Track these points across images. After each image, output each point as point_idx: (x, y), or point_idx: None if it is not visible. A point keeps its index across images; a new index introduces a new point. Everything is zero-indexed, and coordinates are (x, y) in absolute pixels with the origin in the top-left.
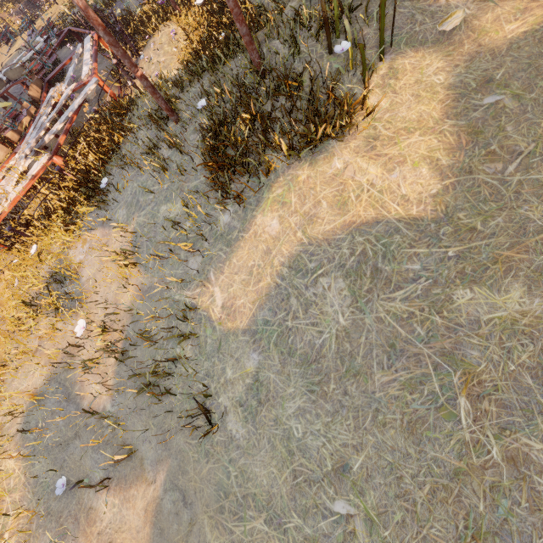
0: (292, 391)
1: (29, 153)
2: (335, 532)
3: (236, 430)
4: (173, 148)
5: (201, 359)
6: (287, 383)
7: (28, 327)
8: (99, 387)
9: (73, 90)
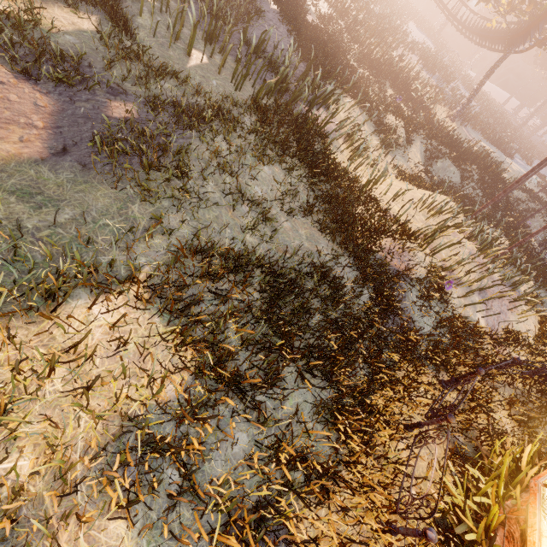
0: None
1: None
2: None
3: None
4: None
5: None
6: None
7: None
8: None
9: None
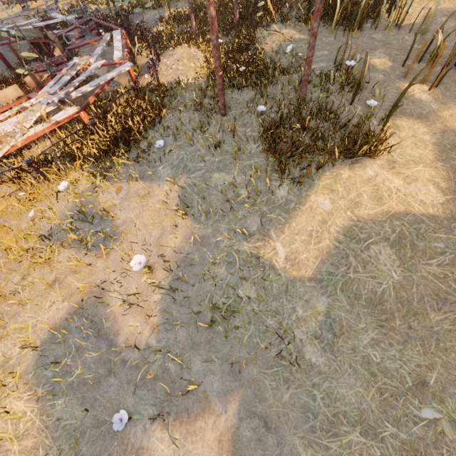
0: (364, 326)
1: (56, 101)
2: (427, 434)
3: (315, 359)
4: (222, 133)
5: (268, 299)
6: (358, 320)
7: (45, 258)
8: (139, 323)
9: (102, 65)
